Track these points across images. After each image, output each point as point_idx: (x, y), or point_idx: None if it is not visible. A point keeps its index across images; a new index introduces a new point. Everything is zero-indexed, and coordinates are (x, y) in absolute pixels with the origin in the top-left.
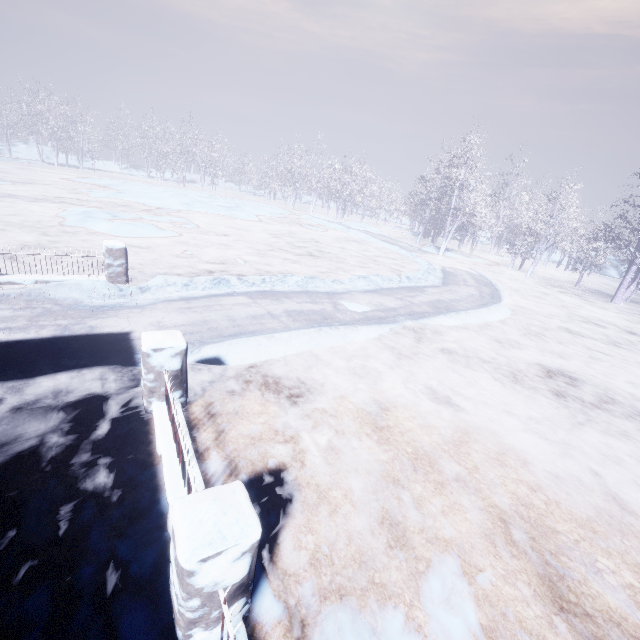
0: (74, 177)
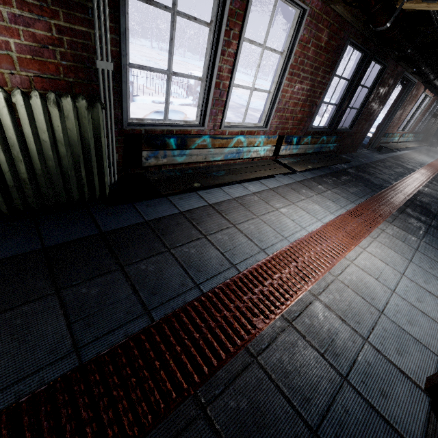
0: (156, 53)
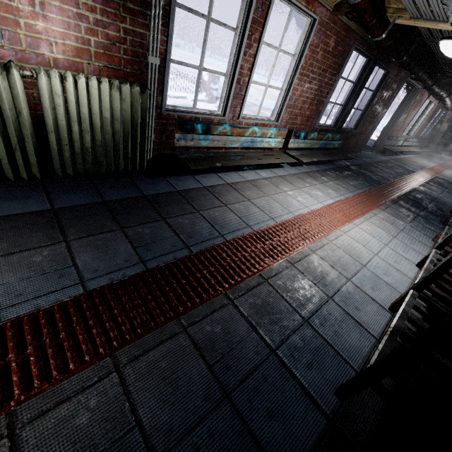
0: None
